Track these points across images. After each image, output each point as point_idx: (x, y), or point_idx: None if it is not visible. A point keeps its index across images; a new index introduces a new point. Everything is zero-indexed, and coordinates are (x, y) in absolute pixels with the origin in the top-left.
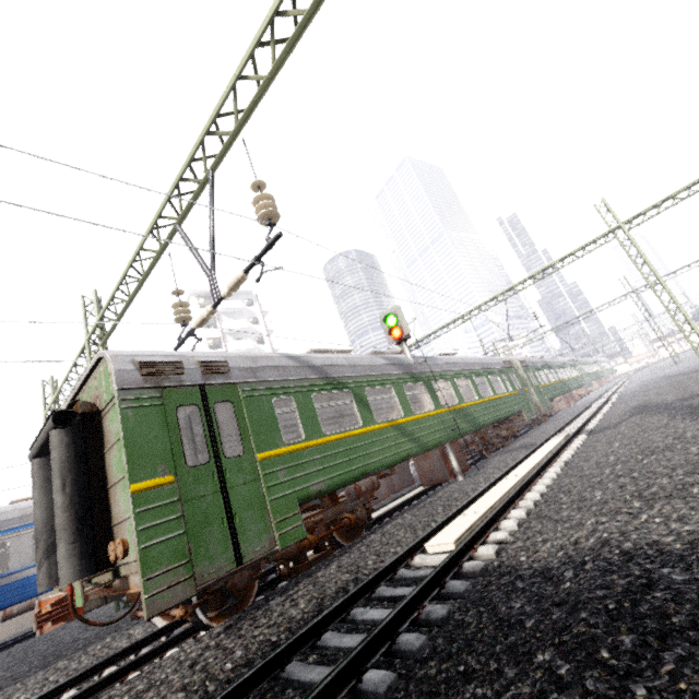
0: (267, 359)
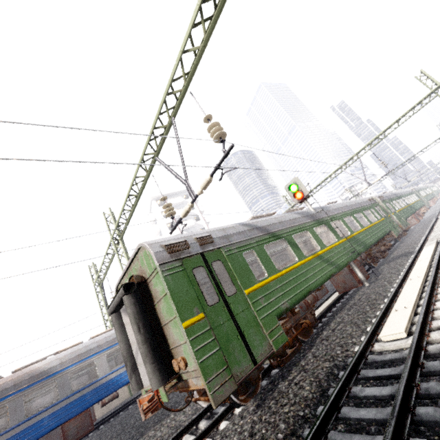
0: (231, 229)
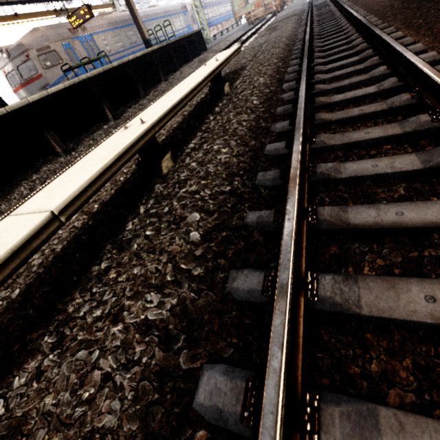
0: None
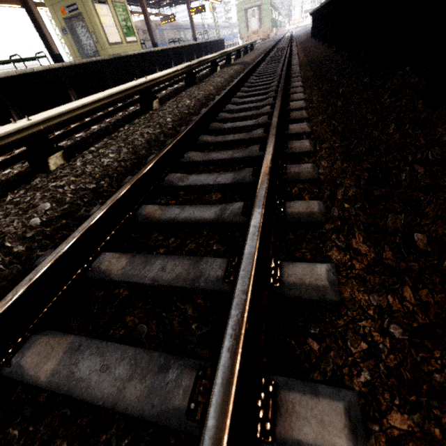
0: None
